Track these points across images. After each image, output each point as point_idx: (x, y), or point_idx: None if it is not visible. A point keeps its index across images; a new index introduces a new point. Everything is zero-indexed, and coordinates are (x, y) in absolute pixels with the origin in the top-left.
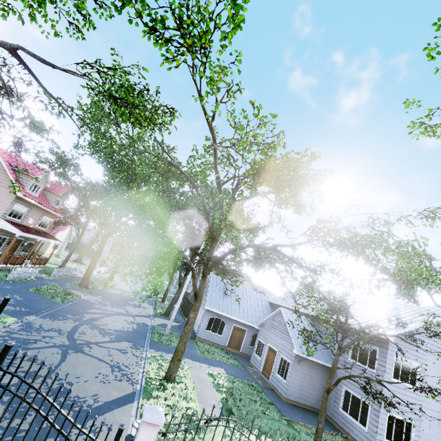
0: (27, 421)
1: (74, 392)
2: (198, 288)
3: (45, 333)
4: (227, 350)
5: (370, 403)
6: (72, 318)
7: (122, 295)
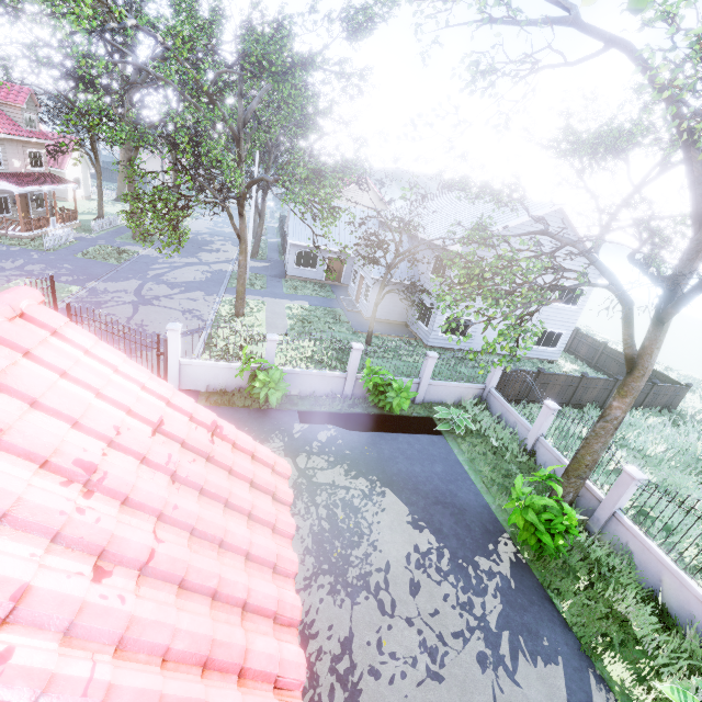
0: (122, 345)
1: (151, 330)
2: (239, 229)
3: (113, 295)
4: (325, 284)
5: (433, 310)
6: (134, 278)
7: (195, 240)
